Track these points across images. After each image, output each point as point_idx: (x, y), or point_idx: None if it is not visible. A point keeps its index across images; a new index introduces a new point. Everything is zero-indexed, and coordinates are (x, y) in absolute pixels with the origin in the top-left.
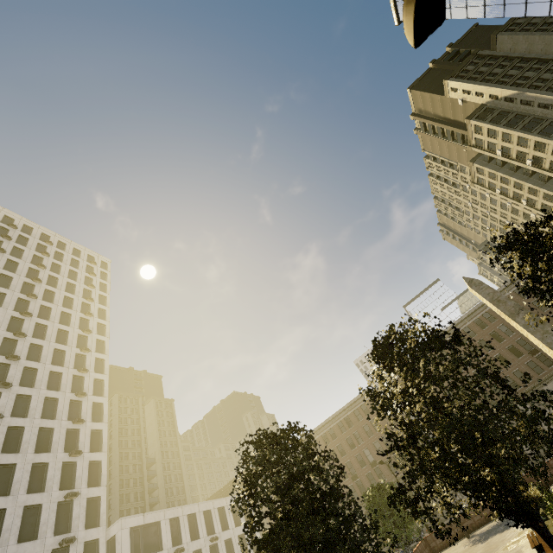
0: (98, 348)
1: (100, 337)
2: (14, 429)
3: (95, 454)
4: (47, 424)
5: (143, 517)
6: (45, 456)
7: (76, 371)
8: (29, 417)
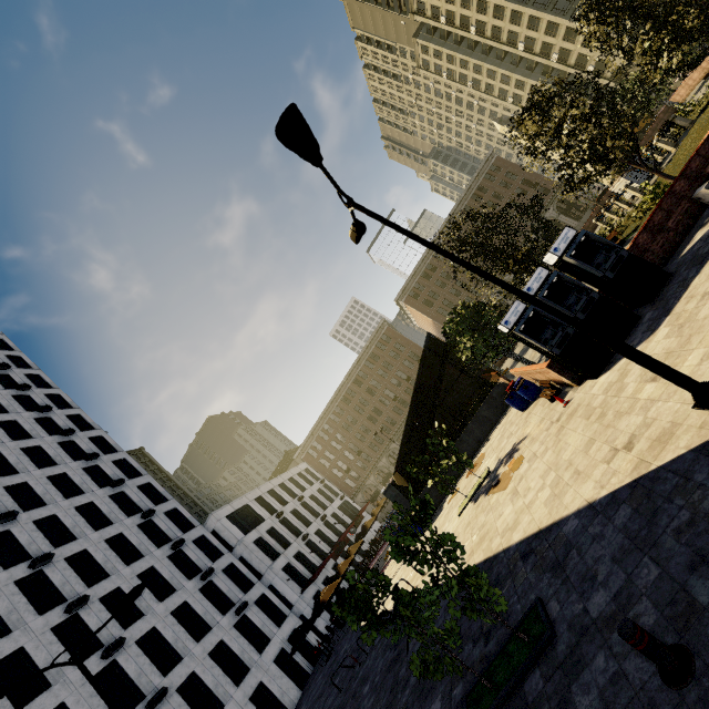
0: (37, 385)
1: (27, 371)
2: (13, 490)
3: (138, 480)
4: (53, 472)
5: (230, 506)
6: (82, 498)
7: (32, 414)
8: (22, 472)
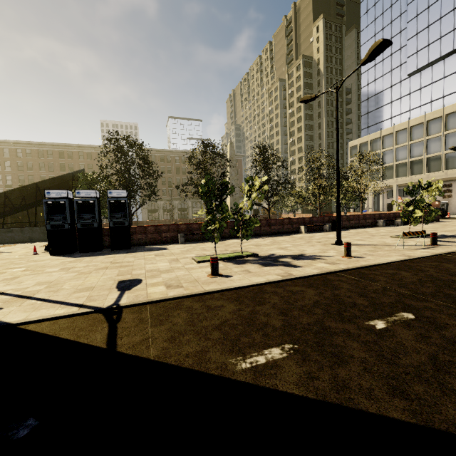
0: None
1: None
2: None
3: None
4: None
5: None
6: None
7: None
8: None
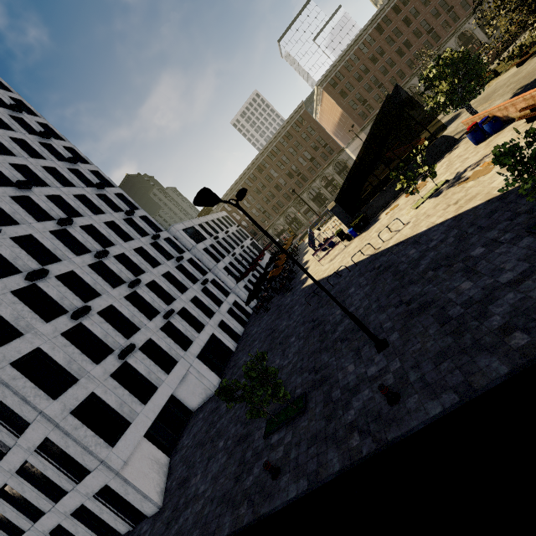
0: None
1: None
2: (17, 169)
3: (113, 189)
4: (45, 164)
5: (183, 224)
6: (76, 190)
7: (5, 110)
8: (19, 156)
